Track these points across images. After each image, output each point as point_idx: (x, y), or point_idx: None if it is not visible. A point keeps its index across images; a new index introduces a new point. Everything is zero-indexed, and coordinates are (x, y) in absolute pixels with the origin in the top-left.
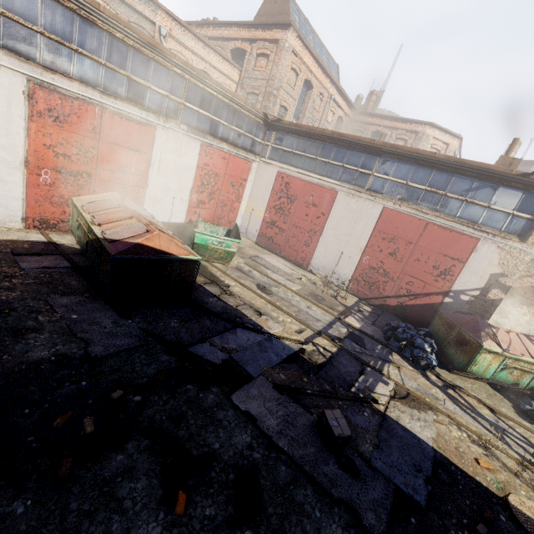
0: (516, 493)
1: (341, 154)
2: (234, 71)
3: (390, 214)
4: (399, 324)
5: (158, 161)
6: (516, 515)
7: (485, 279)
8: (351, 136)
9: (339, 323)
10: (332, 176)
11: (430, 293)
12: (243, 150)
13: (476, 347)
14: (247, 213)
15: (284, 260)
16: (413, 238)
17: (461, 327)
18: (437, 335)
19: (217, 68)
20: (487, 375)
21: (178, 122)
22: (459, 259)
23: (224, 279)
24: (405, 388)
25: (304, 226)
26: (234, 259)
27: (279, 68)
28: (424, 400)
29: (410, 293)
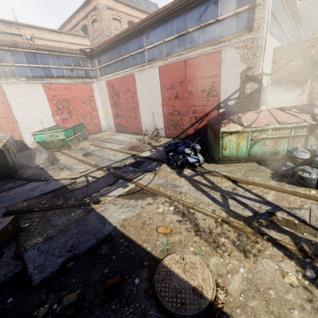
0: (182, 251)
1: (126, 48)
2: (85, 40)
3: (164, 70)
4: (173, 142)
5: (16, 105)
6: (157, 275)
7: (238, 79)
8: (122, 32)
9: (131, 158)
10: (128, 66)
11: (209, 111)
12: (79, 79)
13: (218, 134)
14: (105, 116)
15: (130, 134)
16: (182, 77)
17: (213, 124)
18: (209, 140)
19: (73, 43)
20: (242, 154)
21: (17, 77)
22: (214, 75)
23: (58, 157)
24: (144, 186)
25: (129, 107)
26: (82, 144)
27: (103, 22)
28: (153, 191)
29: (197, 118)
